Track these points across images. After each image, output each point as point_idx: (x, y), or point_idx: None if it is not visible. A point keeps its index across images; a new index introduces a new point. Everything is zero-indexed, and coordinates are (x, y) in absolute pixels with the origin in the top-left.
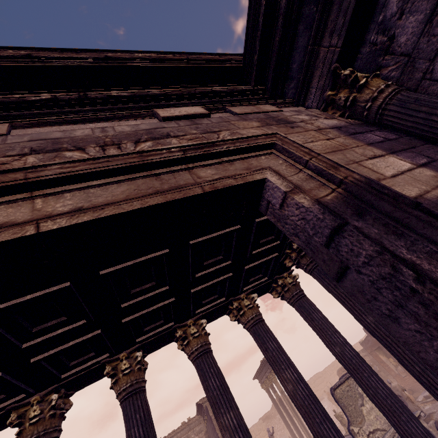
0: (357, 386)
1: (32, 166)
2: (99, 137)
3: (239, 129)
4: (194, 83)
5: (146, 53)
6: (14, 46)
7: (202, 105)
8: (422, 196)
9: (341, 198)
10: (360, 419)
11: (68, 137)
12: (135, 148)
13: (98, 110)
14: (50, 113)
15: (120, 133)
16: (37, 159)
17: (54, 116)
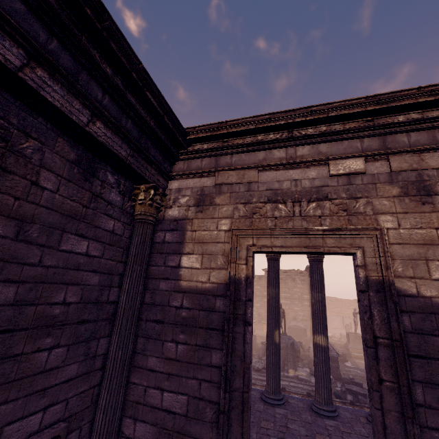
0: None
1: (272, 228)
2: (293, 192)
3: (376, 197)
4: (377, 115)
5: (341, 102)
6: (263, 114)
7: (376, 136)
8: (432, 298)
9: (378, 281)
10: None
11: (280, 190)
12: (307, 208)
13: (296, 145)
14: (272, 148)
15: (303, 189)
16: (270, 207)
17: (273, 149)
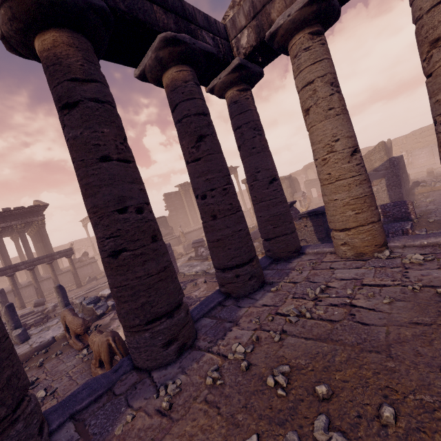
0: None
1: None
2: None
3: None
4: None
5: None
6: None
7: None
8: None
9: None
10: None
11: None
12: None
13: None
14: None
15: None
16: None
17: None
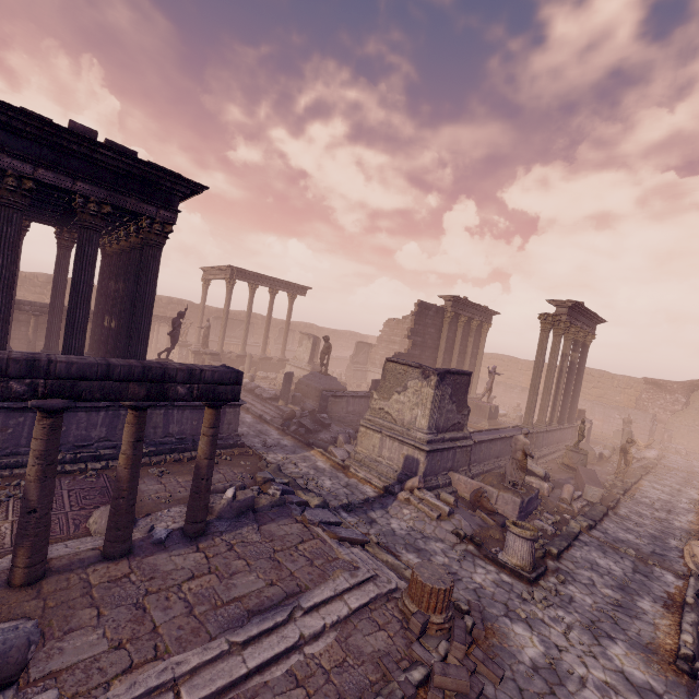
0: (411, 379)
1: None
2: None
3: None
4: None
5: None
6: None
7: None
8: None
9: None
10: (386, 396)
11: None
12: None
13: None
14: None
15: None
16: None
17: None
